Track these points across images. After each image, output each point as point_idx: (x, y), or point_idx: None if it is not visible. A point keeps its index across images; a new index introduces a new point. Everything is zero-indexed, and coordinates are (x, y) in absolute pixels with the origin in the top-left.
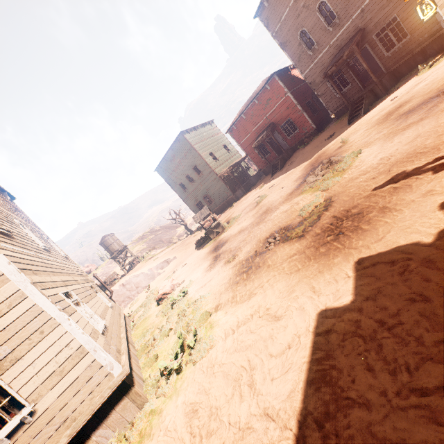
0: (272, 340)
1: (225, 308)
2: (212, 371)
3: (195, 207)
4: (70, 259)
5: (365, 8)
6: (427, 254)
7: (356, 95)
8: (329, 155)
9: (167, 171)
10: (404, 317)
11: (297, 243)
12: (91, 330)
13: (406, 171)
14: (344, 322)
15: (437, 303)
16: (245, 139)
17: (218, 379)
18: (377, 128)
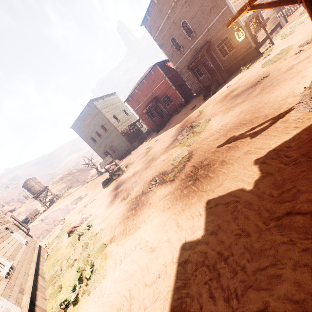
0: (147, 270)
1: (117, 240)
2: (102, 301)
3: (103, 155)
4: None
5: (210, 29)
6: (247, 198)
7: (208, 82)
8: (192, 121)
9: (80, 128)
10: (234, 249)
11: (170, 185)
12: None
13: (235, 135)
14: (196, 254)
15: (254, 238)
16: (138, 107)
17: (106, 309)
18: (220, 105)
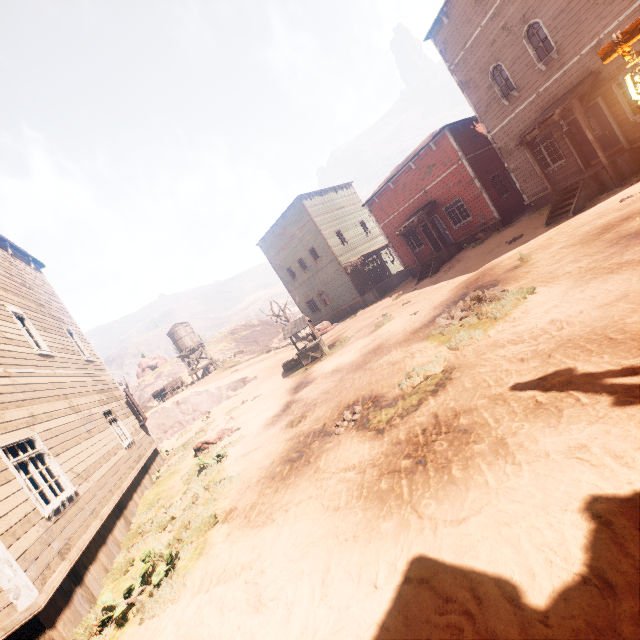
0: None
1: (233, 523)
2: None
3: (304, 306)
4: (98, 361)
5: (606, 39)
6: (498, 631)
7: (572, 177)
8: (495, 278)
9: (273, 248)
10: None
11: (369, 443)
12: (19, 518)
13: (572, 371)
14: None
15: None
16: (390, 220)
17: None
18: (577, 251)
